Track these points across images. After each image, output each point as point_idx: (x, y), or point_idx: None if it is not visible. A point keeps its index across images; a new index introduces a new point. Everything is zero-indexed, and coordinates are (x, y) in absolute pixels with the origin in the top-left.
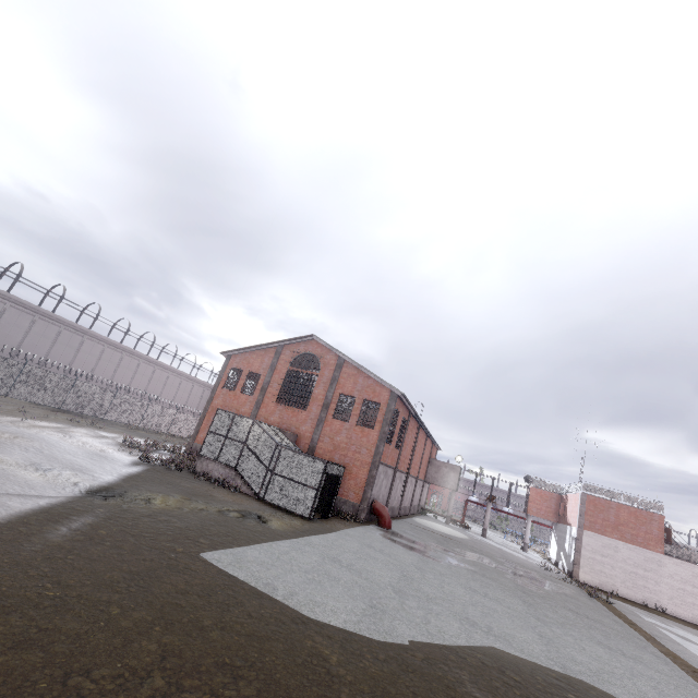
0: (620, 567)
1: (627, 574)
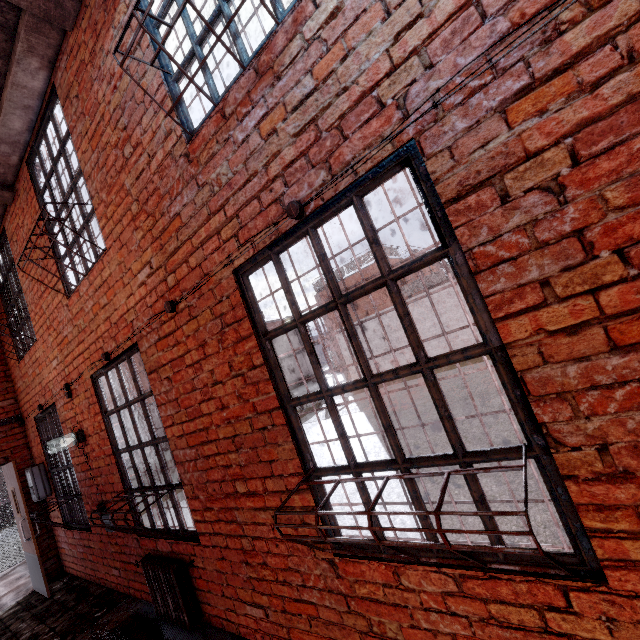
0: (376, 346)
1: (384, 347)
